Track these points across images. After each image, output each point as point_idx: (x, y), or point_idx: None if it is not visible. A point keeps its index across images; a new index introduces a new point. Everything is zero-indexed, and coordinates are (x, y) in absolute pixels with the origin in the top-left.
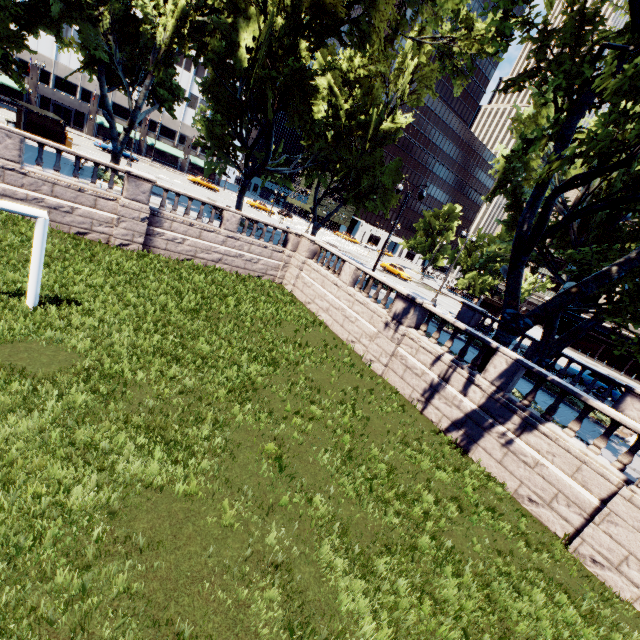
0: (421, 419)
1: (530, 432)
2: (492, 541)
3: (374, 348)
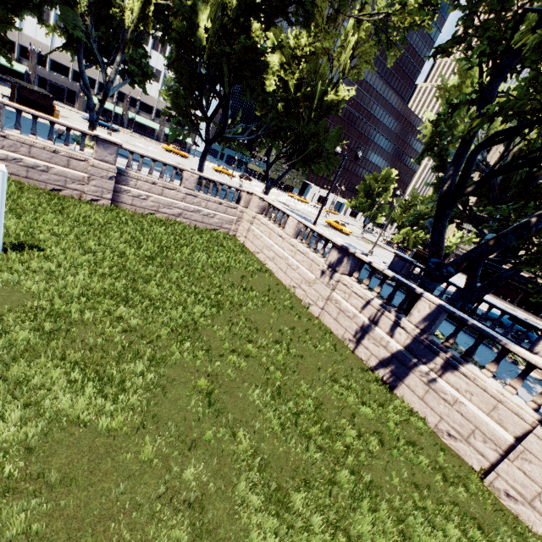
0: (351, 357)
1: (450, 372)
2: (410, 475)
3: (312, 293)
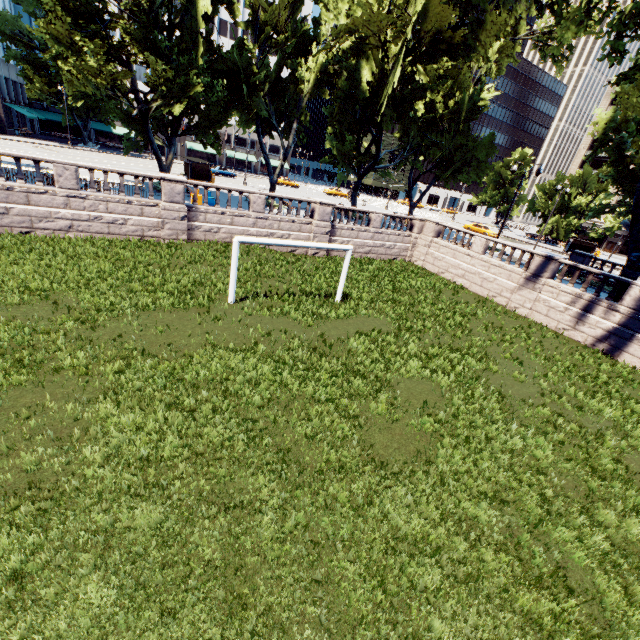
0: (570, 341)
1: None
2: None
3: (517, 298)
